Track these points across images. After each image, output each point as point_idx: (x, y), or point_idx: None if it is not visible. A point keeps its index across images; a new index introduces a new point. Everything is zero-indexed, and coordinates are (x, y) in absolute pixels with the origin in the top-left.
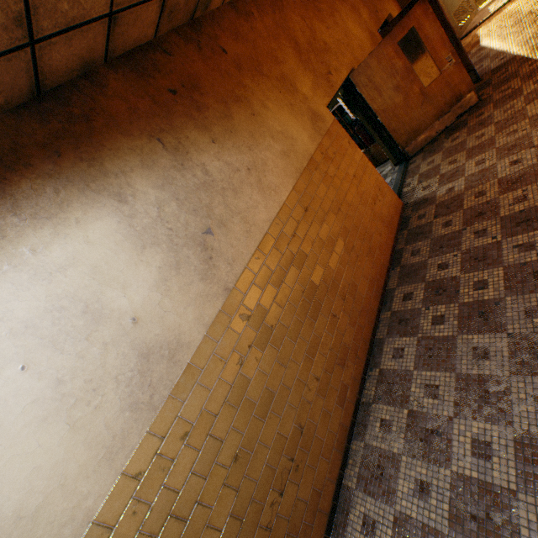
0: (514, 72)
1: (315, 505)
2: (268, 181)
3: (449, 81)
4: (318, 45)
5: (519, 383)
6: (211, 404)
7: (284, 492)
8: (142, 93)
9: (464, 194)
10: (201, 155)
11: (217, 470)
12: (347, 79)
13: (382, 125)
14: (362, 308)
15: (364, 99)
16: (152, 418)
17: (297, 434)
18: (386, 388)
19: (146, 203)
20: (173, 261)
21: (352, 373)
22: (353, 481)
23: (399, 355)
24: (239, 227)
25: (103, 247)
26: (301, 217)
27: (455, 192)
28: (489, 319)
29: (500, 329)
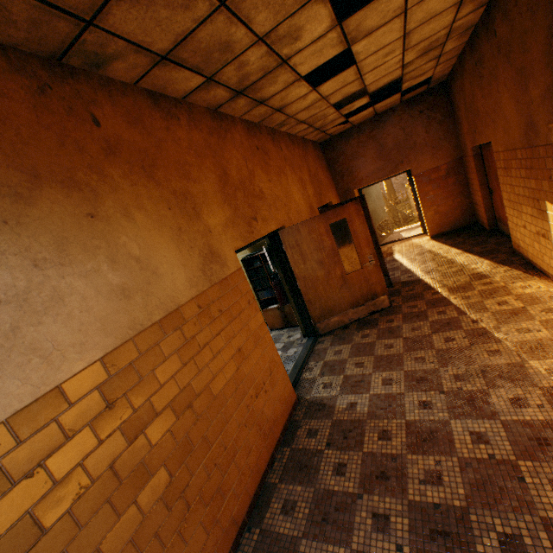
0: (420, 293)
1: None
2: (40, 335)
3: (368, 277)
4: (252, 188)
5: None
6: None
7: None
8: None
9: (367, 423)
10: None
11: None
12: (276, 233)
13: (300, 291)
14: None
15: (288, 258)
16: None
17: None
18: None
19: None
20: None
21: None
22: None
23: None
24: None
25: None
26: (87, 421)
27: (357, 413)
28: None
29: None
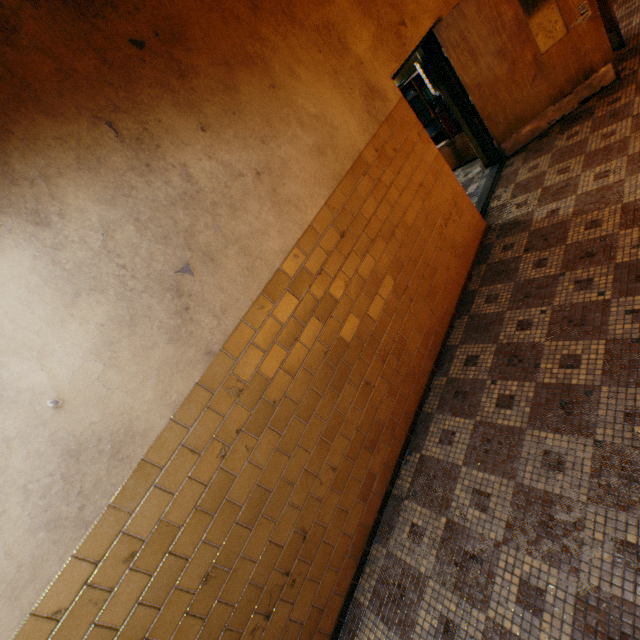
0: None
1: (314, 625)
2: (288, 193)
3: (578, 45)
4: None
5: (597, 517)
6: (174, 513)
7: (272, 614)
8: (82, 44)
9: (571, 222)
10: (181, 151)
11: (177, 596)
12: (430, 34)
13: (474, 108)
14: (409, 371)
15: (452, 67)
16: (81, 537)
17: (297, 541)
18: (424, 483)
19: (83, 227)
20: (125, 314)
21: (384, 458)
22: (366, 596)
23: (448, 440)
24: (235, 262)
25: (7, 296)
26: (334, 246)
27: (559, 217)
28: (573, 413)
29: (586, 433)
